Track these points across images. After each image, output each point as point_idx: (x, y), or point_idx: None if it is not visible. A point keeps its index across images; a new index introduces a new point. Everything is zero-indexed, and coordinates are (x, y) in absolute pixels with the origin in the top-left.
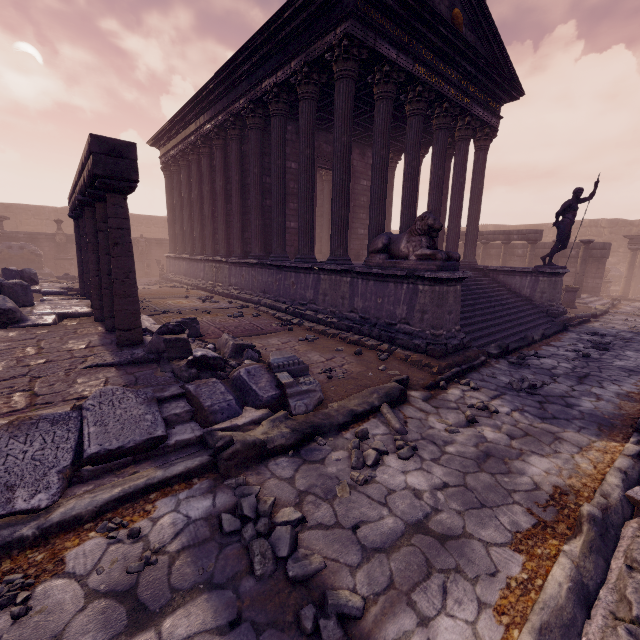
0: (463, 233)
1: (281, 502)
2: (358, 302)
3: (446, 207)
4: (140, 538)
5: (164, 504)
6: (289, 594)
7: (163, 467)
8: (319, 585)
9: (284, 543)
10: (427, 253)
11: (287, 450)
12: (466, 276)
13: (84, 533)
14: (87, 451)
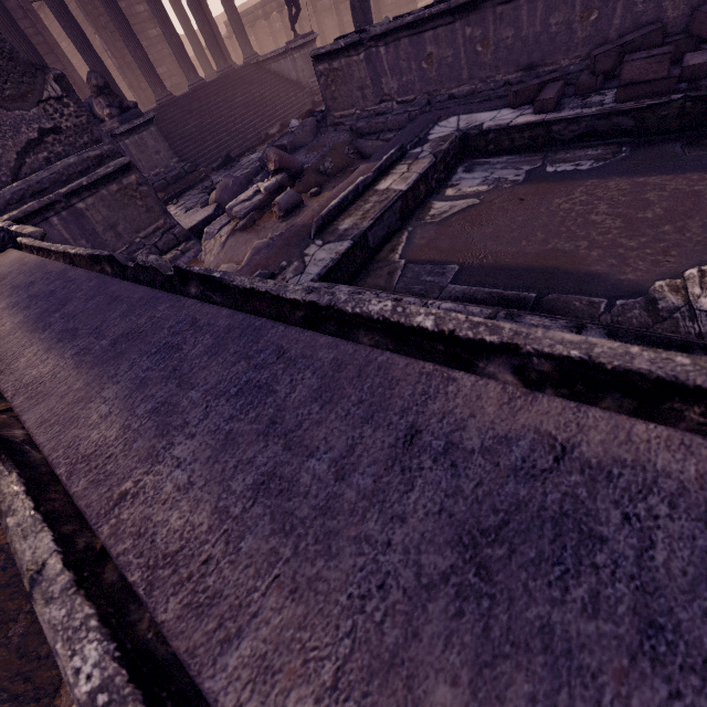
0: None
1: None
2: None
3: None
4: None
5: None
6: None
7: None
8: None
9: None
10: (109, 113)
11: None
12: (149, 118)
13: None
14: None
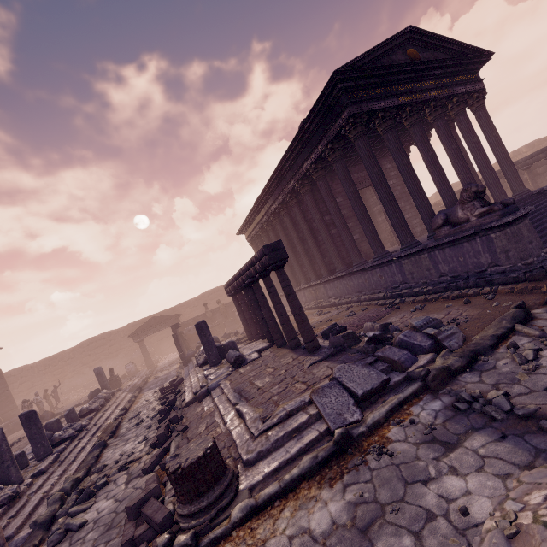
0: (498, 171)
1: (484, 392)
2: (443, 267)
3: (471, 163)
4: (416, 423)
5: (414, 409)
6: (526, 422)
7: (399, 393)
8: (542, 415)
9: (504, 403)
10: (484, 210)
11: (464, 369)
12: (528, 211)
13: (386, 427)
14: (358, 393)
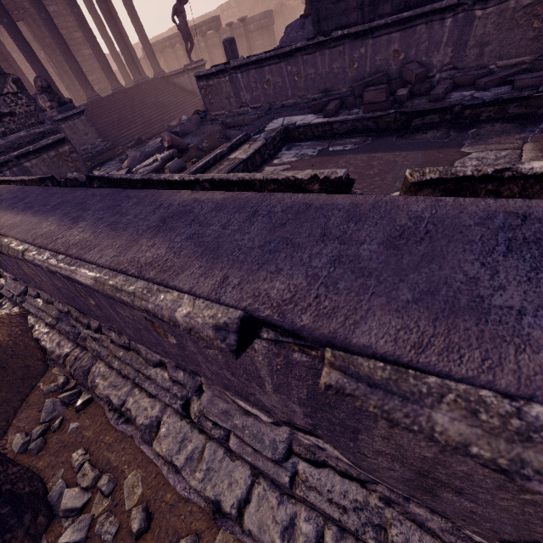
0: (174, 35)
1: None
2: None
3: (122, 27)
4: None
5: None
6: None
7: None
8: None
9: None
10: (50, 105)
11: None
12: (81, 110)
13: None
14: None
